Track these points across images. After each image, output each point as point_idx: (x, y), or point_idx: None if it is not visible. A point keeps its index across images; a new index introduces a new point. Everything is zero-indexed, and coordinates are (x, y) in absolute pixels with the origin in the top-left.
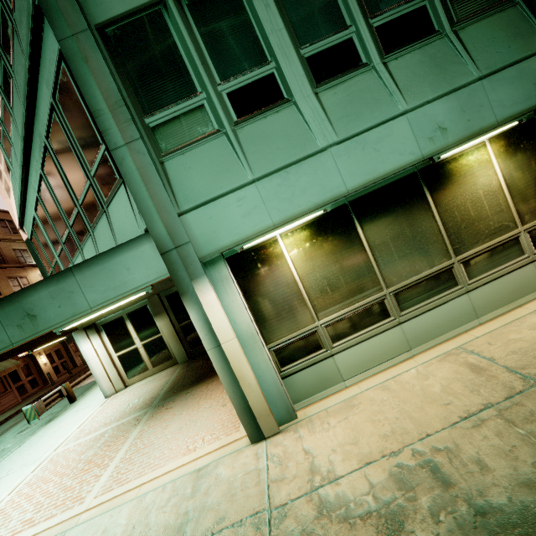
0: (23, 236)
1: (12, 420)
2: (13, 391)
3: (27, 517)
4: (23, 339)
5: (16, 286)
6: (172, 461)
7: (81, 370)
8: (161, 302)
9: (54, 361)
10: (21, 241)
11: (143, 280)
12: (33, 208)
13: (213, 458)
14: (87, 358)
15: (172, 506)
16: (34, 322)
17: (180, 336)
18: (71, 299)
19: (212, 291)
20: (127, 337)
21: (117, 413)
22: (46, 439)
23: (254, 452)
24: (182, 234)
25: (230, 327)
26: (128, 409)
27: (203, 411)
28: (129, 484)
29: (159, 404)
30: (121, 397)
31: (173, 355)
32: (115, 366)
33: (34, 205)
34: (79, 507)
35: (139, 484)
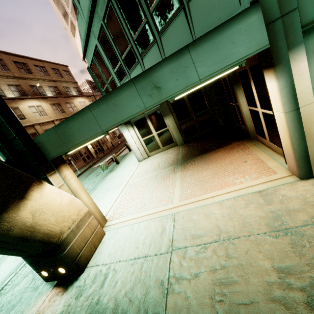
0: (85, 65)
1: (87, 171)
2: (81, 160)
3: (139, 206)
4: (152, 105)
5: (70, 107)
6: (227, 187)
7: (108, 152)
8: (168, 107)
9: (94, 147)
10: (65, 82)
11: (244, 53)
12: (95, 38)
13: (266, 186)
14: (128, 140)
15: (253, 207)
16: (159, 92)
17: (179, 129)
18: (185, 73)
19: (305, 60)
20: (148, 129)
21: (154, 167)
22: (117, 178)
23: (309, 184)
24: (292, 0)
25: (312, 93)
26: (161, 165)
27: (227, 165)
28: (201, 196)
29: (183, 163)
30: (150, 161)
31: (174, 140)
32: (142, 145)
33: (98, 34)
34: (172, 204)
35: (209, 197)
